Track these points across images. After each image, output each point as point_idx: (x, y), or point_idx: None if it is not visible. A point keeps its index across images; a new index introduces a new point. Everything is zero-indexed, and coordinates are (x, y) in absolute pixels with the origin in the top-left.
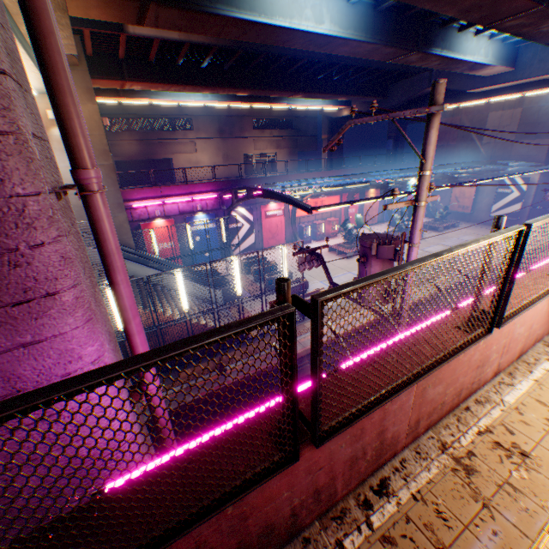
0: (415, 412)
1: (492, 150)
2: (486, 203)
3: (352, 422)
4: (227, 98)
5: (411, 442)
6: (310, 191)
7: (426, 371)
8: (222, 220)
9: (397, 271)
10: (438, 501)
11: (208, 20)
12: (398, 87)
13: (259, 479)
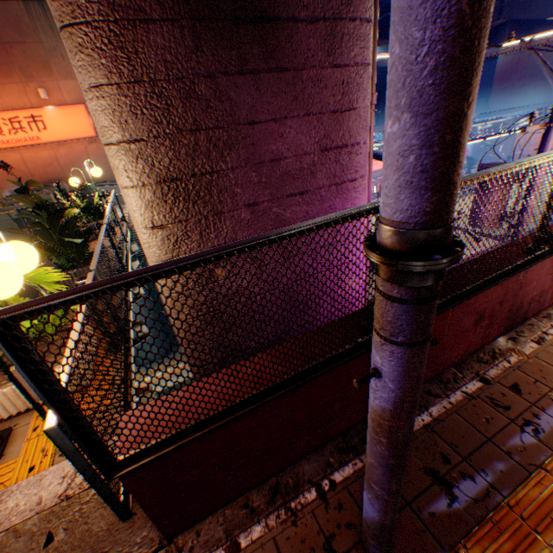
0: None
1: None
2: None
3: None
4: None
5: None
6: (380, 144)
7: None
8: None
9: None
10: None
11: None
12: None
13: (540, 258)
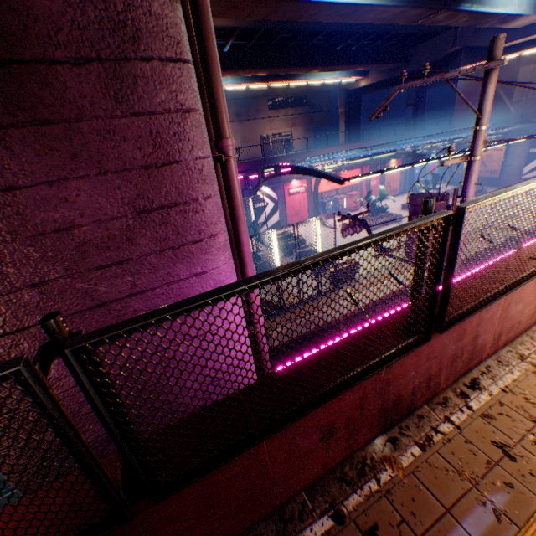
0: (499, 325)
1: (523, 108)
2: (517, 166)
3: (463, 318)
4: (246, 80)
5: (491, 354)
6: (338, 164)
7: (514, 286)
8: (250, 199)
9: (512, 190)
10: (525, 392)
11: (240, 3)
12: (419, 50)
13: (405, 351)
